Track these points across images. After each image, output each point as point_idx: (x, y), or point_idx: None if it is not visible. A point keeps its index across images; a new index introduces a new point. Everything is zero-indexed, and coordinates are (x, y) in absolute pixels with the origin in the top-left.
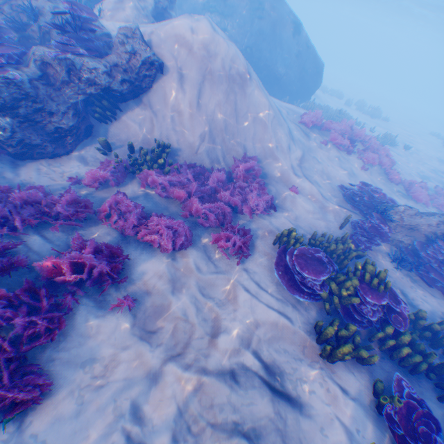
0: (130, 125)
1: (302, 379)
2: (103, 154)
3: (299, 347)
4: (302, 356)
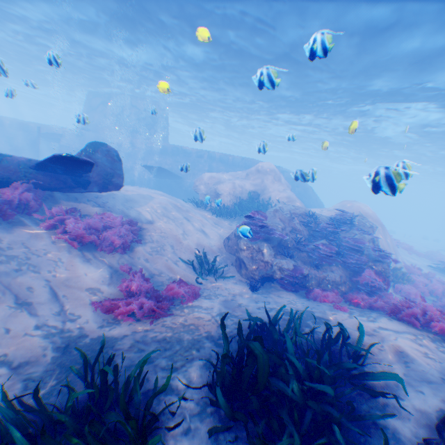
0: None
1: None
2: None
3: None
4: None
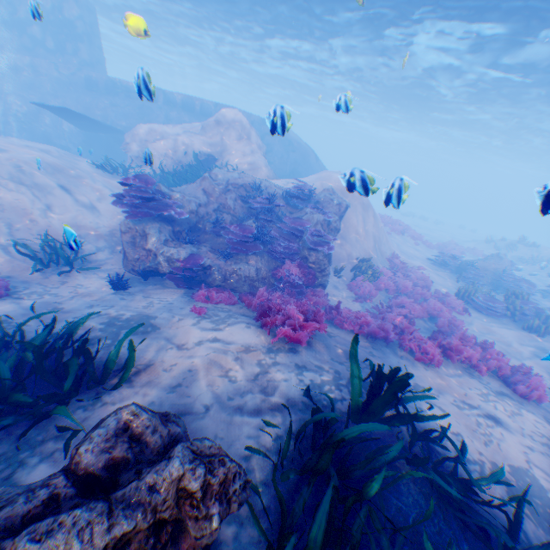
0: (337, 253)
1: (547, 346)
2: (339, 278)
3: (529, 337)
4: (535, 339)
